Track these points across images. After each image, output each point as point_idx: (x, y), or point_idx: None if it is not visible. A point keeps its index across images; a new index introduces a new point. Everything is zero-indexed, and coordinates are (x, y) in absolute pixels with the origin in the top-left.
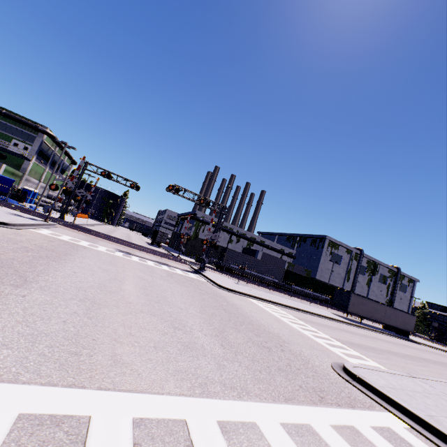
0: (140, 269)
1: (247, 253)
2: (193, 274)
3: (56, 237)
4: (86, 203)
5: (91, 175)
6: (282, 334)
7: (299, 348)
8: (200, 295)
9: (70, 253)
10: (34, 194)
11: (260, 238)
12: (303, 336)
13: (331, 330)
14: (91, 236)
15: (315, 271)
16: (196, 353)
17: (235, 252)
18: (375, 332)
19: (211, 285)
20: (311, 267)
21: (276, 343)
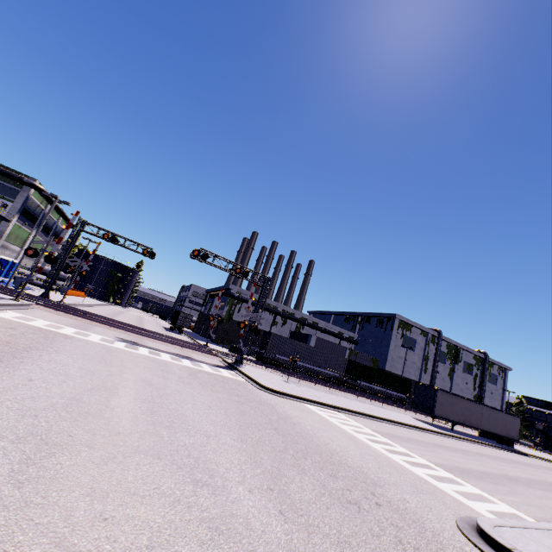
0: (147, 368)
1: (296, 338)
2: (226, 370)
3: (25, 322)
4: (82, 276)
5: (92, 240)
6: (367, 468)
7: (399, 495)
8: (237, 406)
9: (37, 347)
10: (12, 265)
11: (313, 319)
12: (396, 467)
13: (424, 447)
14: (82, 320)
15: (384, 360)
16: (236, 548)
17: (282, 338)
18: (473, 443)
19: (253, 386)
20: (378, 354)
21: (365, 490)
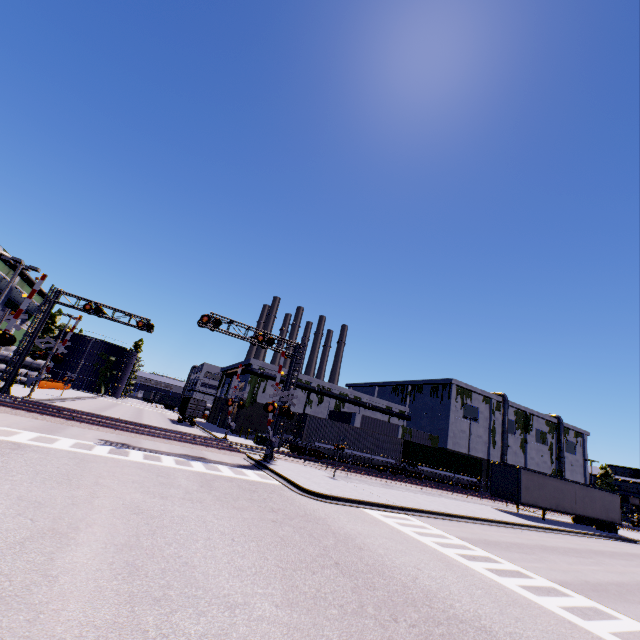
0: (137, 483)
1: (337, 419)
2: (253, 471)
3: None
4: (56, 360)
5: (73, 317)
6: (487, 617)
7: None
8: (274, 530)
9: None
10: None
11: (354, 393)
12: (521, 605)
13: (531, 555)
14: (52, 419)
15: (444, 436)
16: None
17: (321, 420)
18: (575, 535)
19: (291, 491)
20: (436, 430)
21: None
